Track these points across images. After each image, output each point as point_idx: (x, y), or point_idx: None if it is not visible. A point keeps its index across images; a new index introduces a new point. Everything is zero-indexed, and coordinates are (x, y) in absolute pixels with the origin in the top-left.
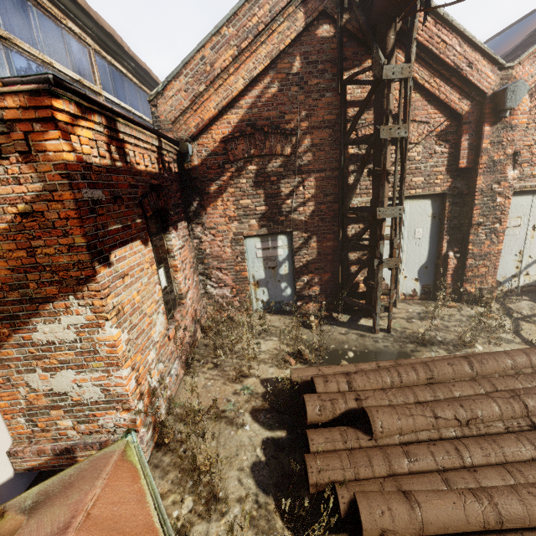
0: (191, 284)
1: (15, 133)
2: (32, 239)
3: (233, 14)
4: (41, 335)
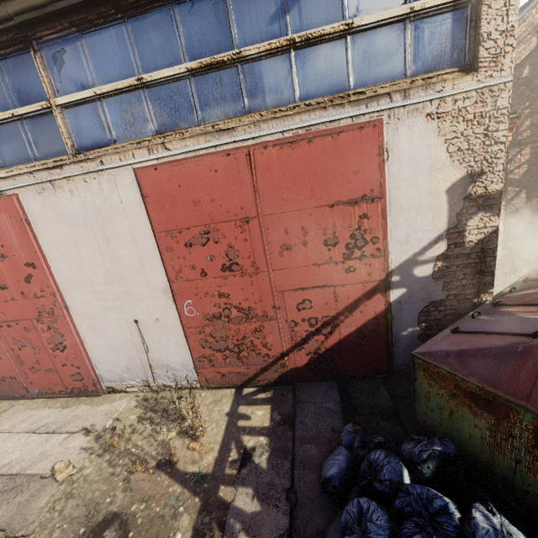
0: None
1: None
2: None
3: None
4: None
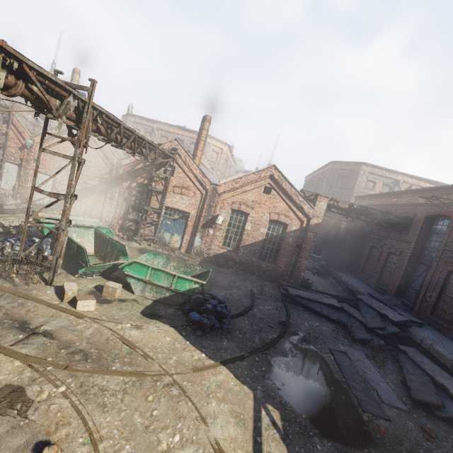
0: None
1: None
2: None
3: None
4: None
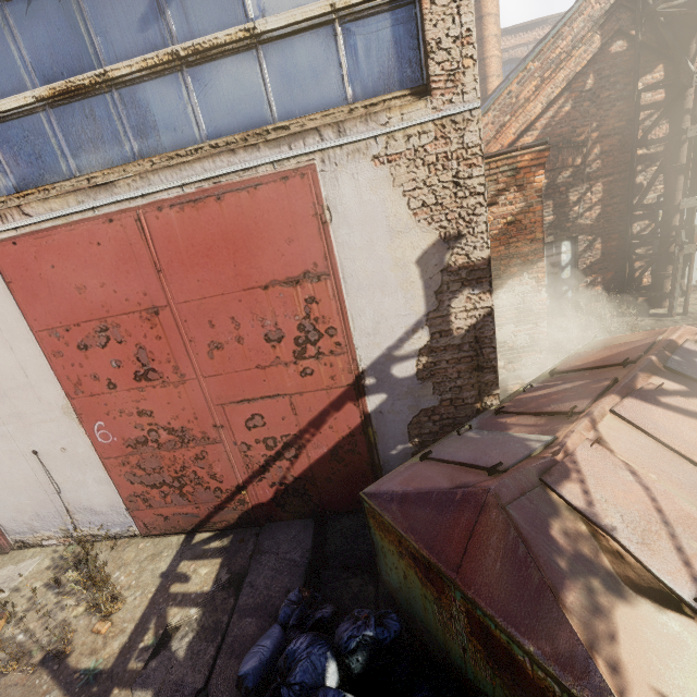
0: None
1: (519, 175)
2: (510, 239)
3: (539, 51)
4: (499, 301)
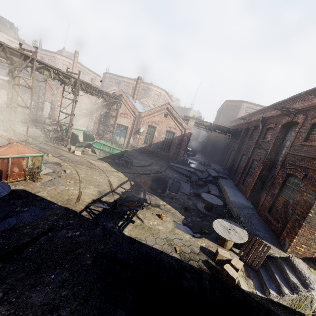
0: None
1: None
2: None
3: None
4: None
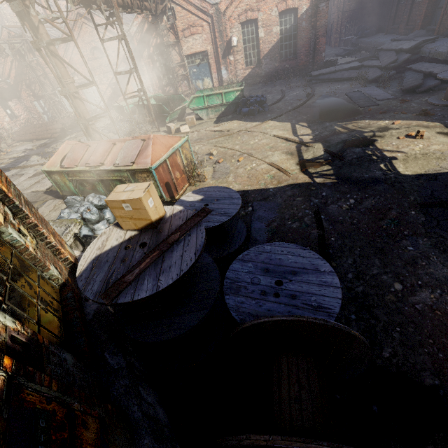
0: (23, 114)
1: None
2: None
3: None
4: None
